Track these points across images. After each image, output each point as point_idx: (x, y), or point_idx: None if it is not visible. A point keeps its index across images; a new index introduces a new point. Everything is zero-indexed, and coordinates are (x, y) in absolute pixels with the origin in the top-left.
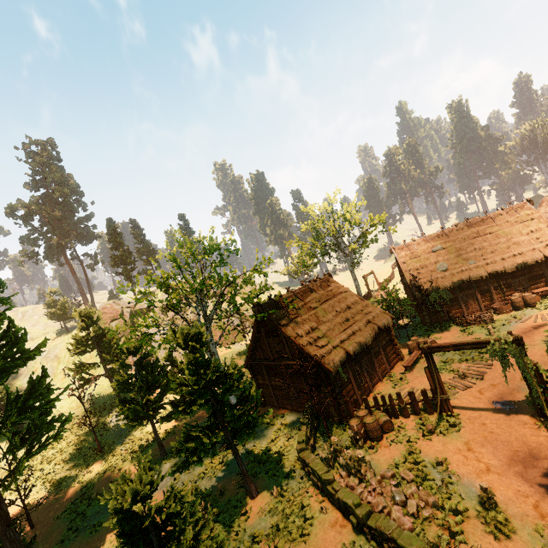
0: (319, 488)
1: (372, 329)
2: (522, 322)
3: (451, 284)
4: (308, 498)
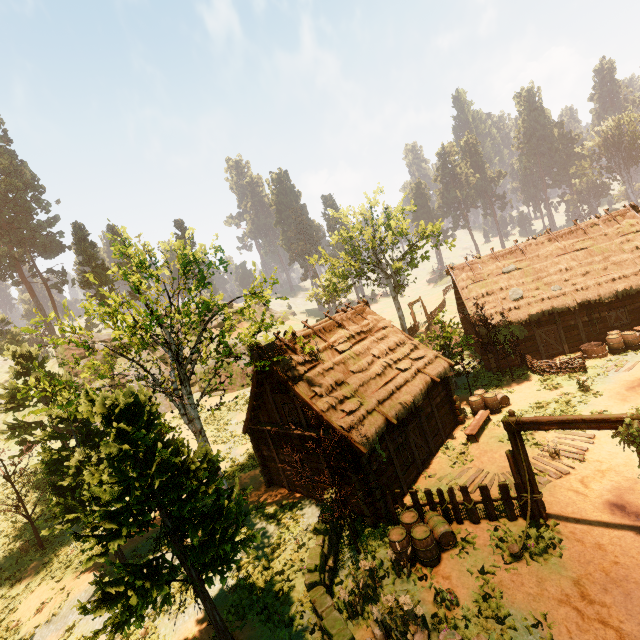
0: None
1: (423, 382)
2: (625, 371)
3: (528, 318)
4: None
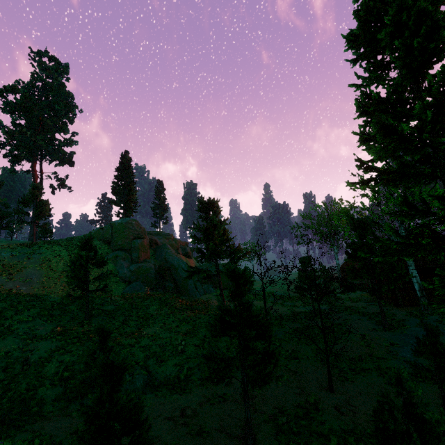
0: None
1: None
2: None
3: None
4: None
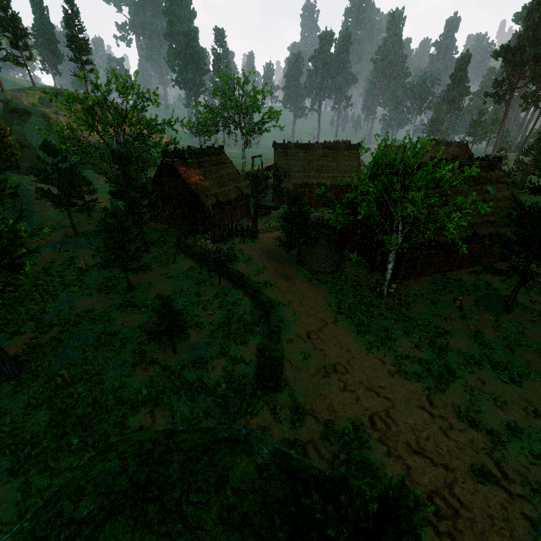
0: (185, 251)
1: (237, 192)
2: (316, 213)
3: (296, 182)
4: (178, 255)
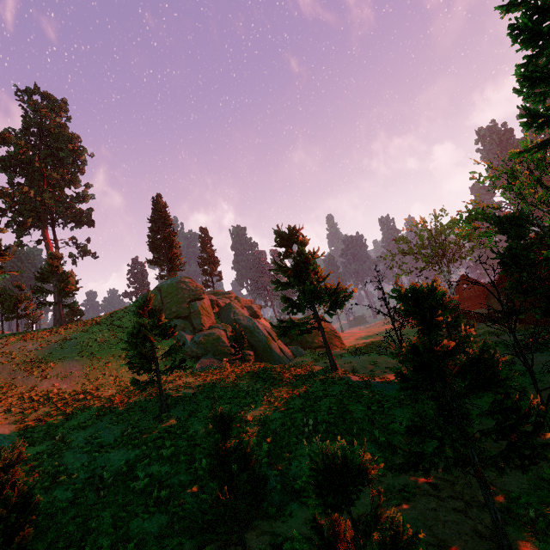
0: None
1: None
2: None
3: None
4: None
